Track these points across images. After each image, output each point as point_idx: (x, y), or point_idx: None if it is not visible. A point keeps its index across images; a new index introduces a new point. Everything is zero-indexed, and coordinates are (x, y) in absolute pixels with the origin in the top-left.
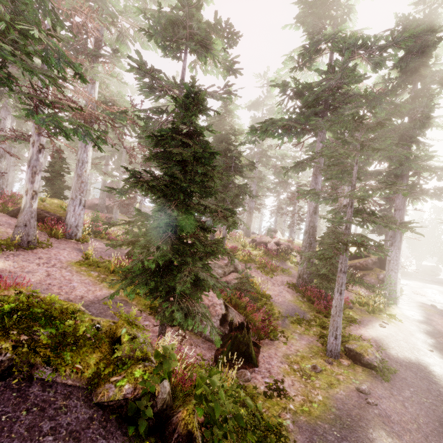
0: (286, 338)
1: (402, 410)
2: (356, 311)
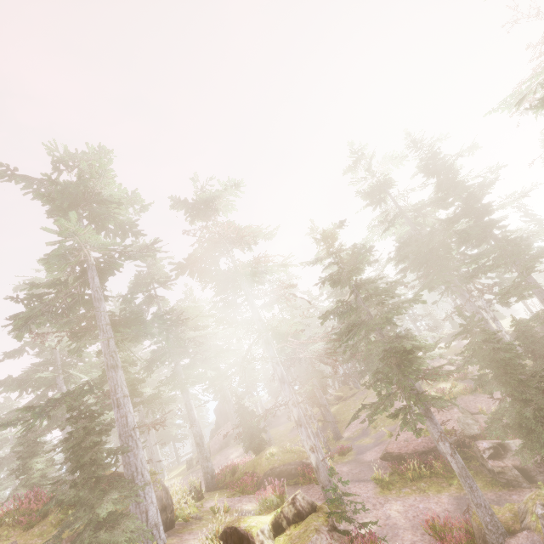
0: None
1: None
2: None
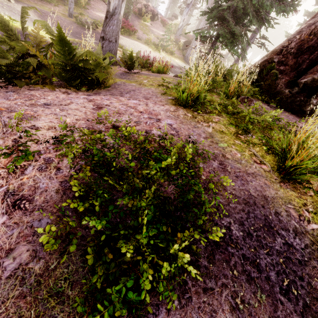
0: (55, 5)
1: (65, 25)
2: (140, 41)
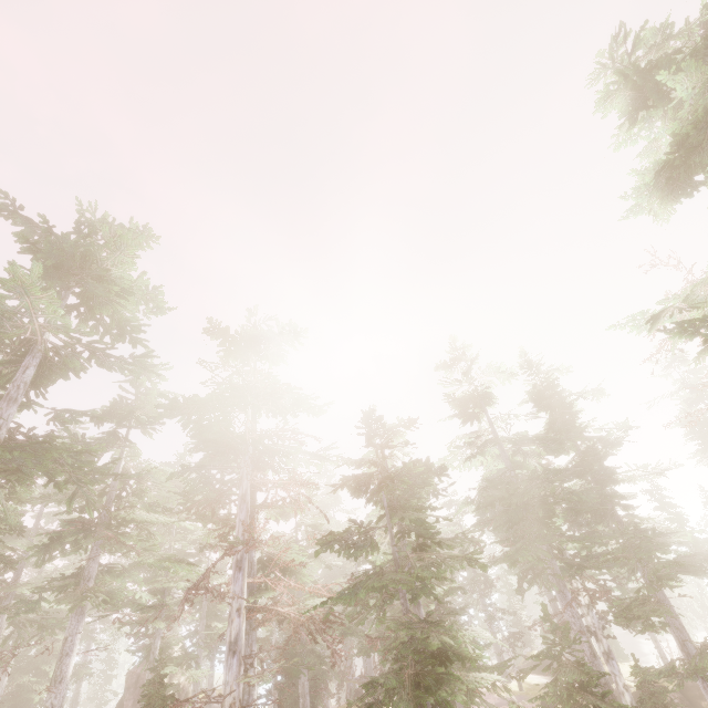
0: None
1: None
2: None
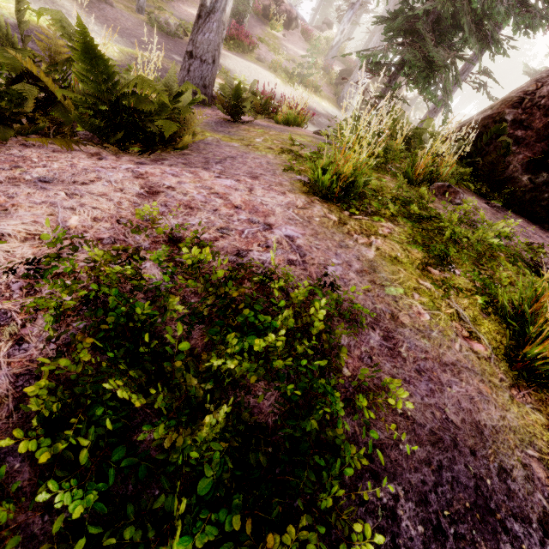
0: None
1: (129, 26)
2: (261, 63)
